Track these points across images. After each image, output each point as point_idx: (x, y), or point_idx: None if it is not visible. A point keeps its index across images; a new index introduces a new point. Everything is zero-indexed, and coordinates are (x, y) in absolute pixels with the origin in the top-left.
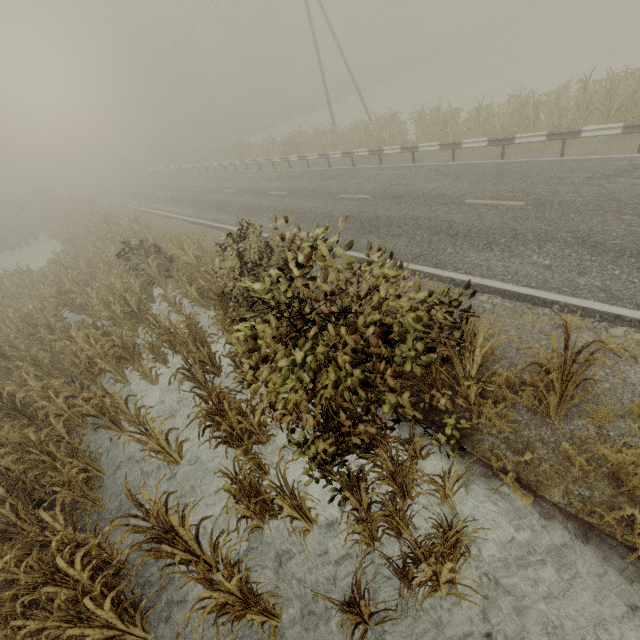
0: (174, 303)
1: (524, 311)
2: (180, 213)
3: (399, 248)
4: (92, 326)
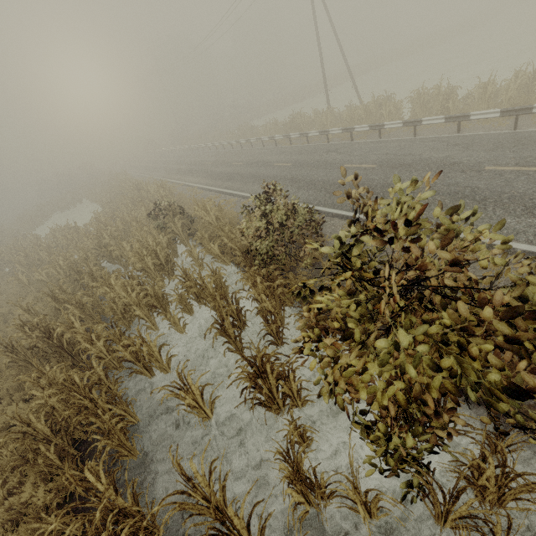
0: (197, 258)
1: None
2: (196, 182)
3: None
4: (129, 276)
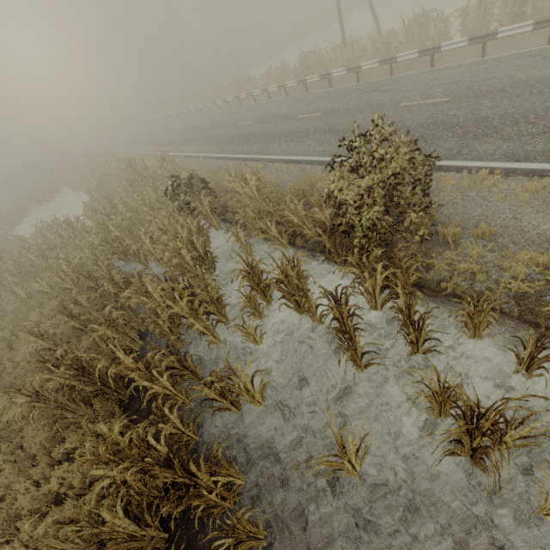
0: (246, 243)
1: None
2: (199, 151)
3: None
4: (172, 278)
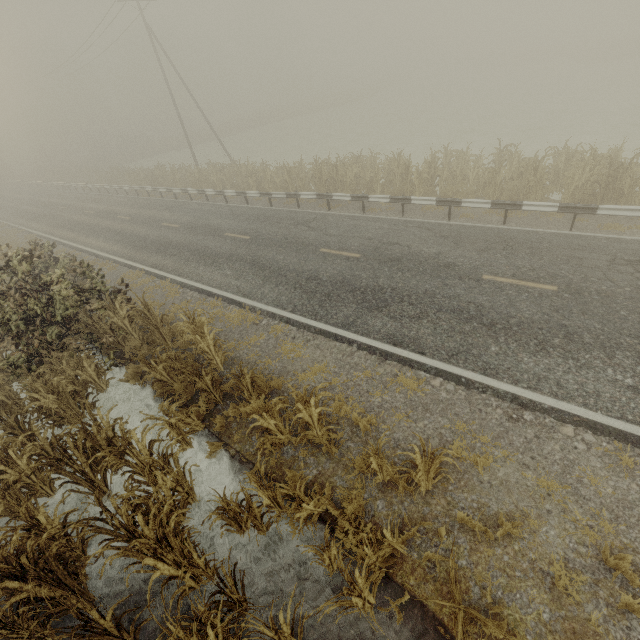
0: None
1: (201, 300)
2: (38, 229)
3: (169, 263)
4: None
